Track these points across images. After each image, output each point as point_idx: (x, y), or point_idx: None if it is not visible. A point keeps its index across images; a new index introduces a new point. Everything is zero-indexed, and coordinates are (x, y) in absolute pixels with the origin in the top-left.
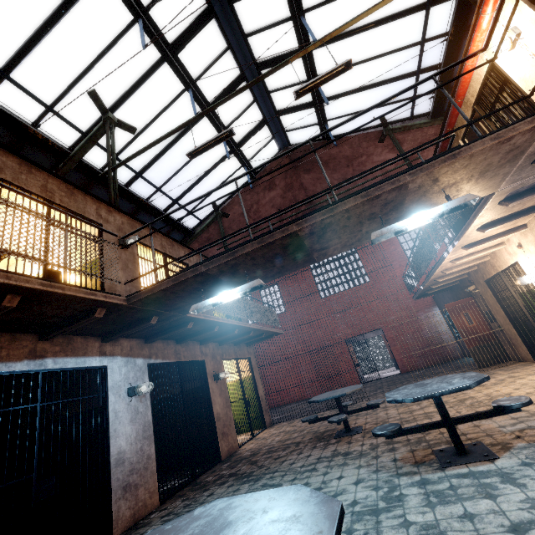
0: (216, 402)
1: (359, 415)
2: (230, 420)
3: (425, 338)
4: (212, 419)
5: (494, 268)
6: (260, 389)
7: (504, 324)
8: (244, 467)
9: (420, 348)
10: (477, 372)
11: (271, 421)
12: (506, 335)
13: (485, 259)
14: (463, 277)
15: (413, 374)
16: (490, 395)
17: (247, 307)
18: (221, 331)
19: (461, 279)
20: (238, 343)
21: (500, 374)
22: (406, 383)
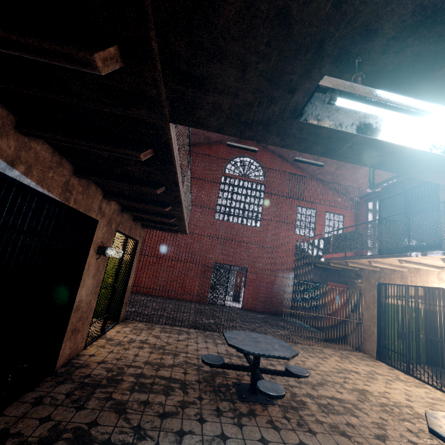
0: (86, 284)
1: (241, 357)
2: (90, 311)
3: (273, 291)
4: (69, 307)
5: (403, 280)
6: (131, 278)
7: (367, 320)
8: (104, 418)
9: (265, 296)
10: (327, 346)
11: (124, 315)
12: (363, 328)
13: (403, 269)
14: (355, 269)
15: (256, 315)
16: (389, 399)
17: (188, 187)
18: (151, 196)
19: (346, 268)
20: (140, 220)
21: (358, 362)
22: (260, 326)
